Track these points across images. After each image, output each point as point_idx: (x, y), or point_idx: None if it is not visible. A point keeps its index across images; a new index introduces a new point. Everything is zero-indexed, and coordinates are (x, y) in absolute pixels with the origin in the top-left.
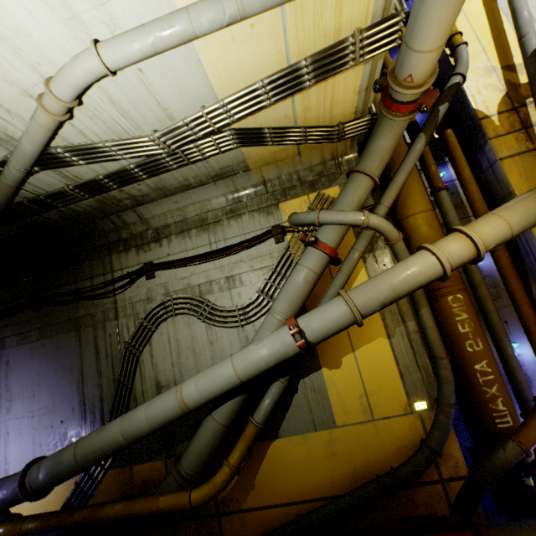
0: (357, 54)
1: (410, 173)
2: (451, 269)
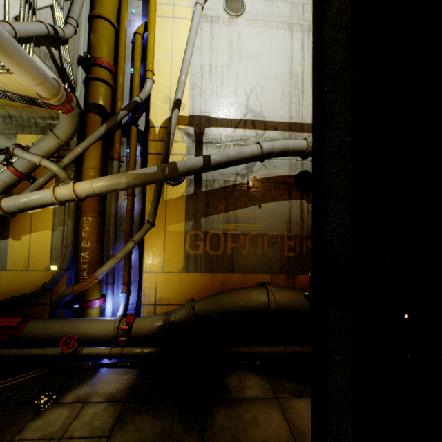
0: (2, 68)
1: (94, 144)
2: (61, 201)
